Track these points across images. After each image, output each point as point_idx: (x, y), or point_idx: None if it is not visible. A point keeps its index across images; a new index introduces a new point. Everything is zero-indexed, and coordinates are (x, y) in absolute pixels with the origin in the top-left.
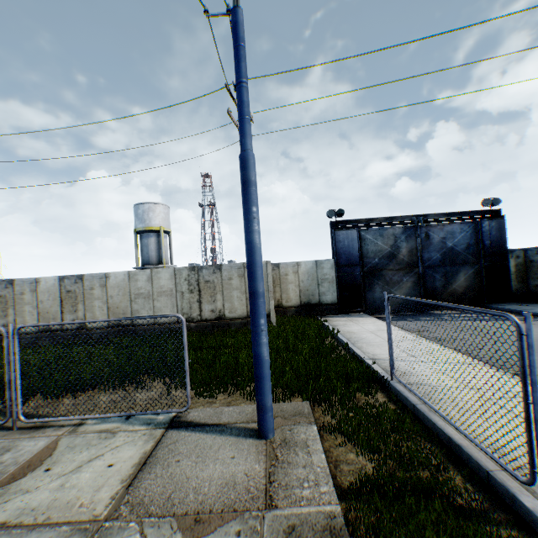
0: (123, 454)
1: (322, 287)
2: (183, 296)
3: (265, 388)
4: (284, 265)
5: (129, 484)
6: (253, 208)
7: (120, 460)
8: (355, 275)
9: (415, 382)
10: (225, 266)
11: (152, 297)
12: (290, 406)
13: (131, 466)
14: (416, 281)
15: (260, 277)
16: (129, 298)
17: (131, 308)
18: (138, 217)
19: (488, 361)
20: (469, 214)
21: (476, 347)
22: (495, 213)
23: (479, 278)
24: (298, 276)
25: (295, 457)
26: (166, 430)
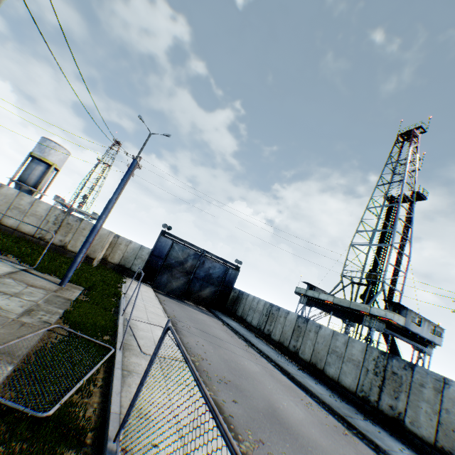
0: (4, 268)
1: (137, 260)
2: (48, 223)
3: (72, 270)
4: (123, 238)
5: (9, 274)
6: (104, 215)
7: (3, 268)
8: (158, 263)
9: (130, 301)
10: (86, 221)
11: (27, 213)
12: (76, 286)
13: (8, 271)
14: (187, 282)
15: (93, 236)
16: (9, 206)
17: (6, 212)
18: (41, 146)
19: (169, 313)
20: (227, 262)
21: (173, 310)
22: (238, 268)
23: (215, 295)
24: (126, 248)
25: (69, 291)
26: (22, 270)
